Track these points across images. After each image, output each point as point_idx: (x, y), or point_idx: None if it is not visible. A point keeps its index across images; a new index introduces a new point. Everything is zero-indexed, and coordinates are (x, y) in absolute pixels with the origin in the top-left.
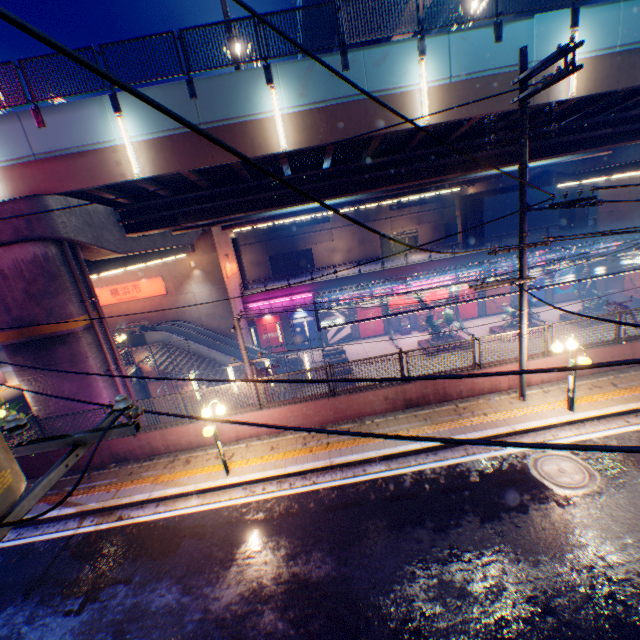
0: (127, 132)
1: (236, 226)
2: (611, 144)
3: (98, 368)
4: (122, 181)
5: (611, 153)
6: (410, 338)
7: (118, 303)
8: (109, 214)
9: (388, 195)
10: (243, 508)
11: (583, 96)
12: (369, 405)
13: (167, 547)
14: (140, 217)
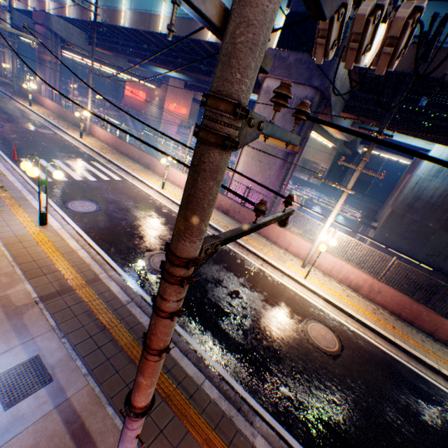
0: (69, 1)
1: (189, 89)
2: None
3: (49, 77)
4: (66, 17)
5: None
6: None
7: (131, 97)
8: (82, 34)
9: None
10: (18, 108)
11: (165, 34)
12: (69, 118)
13: (2, 101)
14: (90, 40)
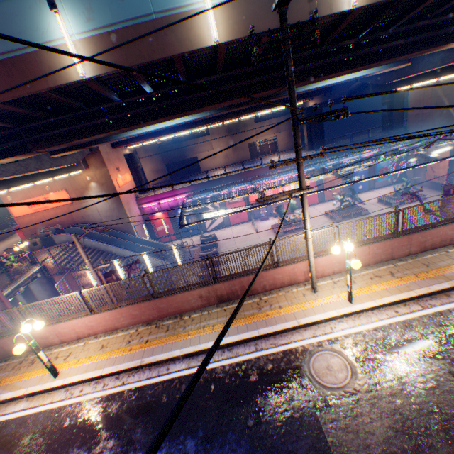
0: None
1: (123, 145)
2: (403, 55)
3: None
4: None
5: (411, 64)
6: (267, 223)
7: (35, 213)
8: None
9: (242, 111)
10: (57, 413)
11: (365, 5)
12: (187, 303)
13: None
14: None
